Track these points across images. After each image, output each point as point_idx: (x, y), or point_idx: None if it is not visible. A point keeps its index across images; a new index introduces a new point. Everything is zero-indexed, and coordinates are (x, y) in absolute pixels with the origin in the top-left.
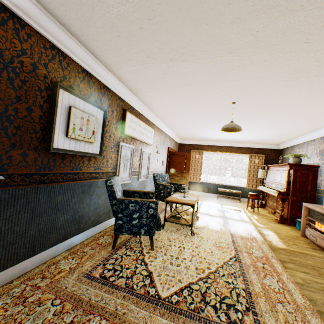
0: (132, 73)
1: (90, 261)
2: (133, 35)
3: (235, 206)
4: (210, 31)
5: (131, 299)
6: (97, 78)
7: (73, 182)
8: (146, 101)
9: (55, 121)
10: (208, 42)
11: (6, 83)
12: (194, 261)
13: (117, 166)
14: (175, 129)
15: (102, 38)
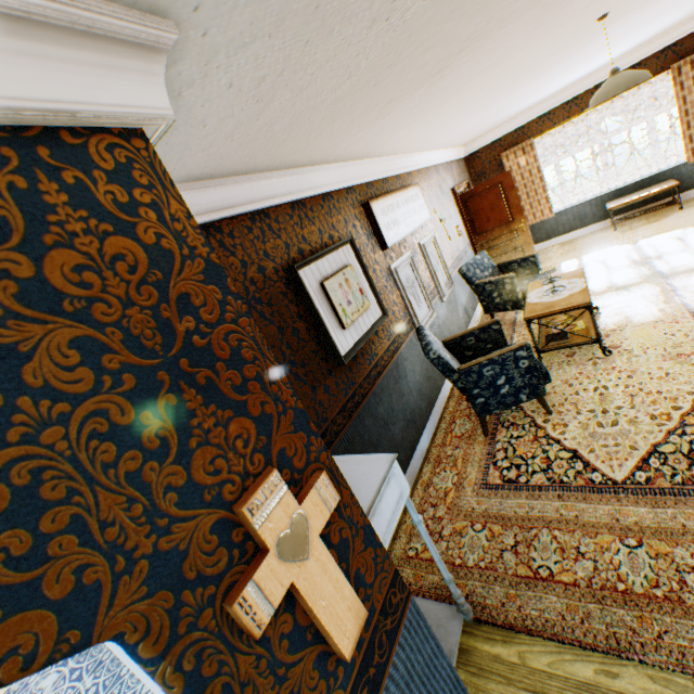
0: (357, 140)
1: (469, 466)
2: (359, 102)
3: (672, 228)
4: None
5: (571, 497)
6: (310, 196)
7: (379, 379)
8: (386, 151)
9: (323, 321)
10: None
11: (262, 323)
12: (640, 406)
13: (407, 309)
14: (450, 143)
15: (304, 144)
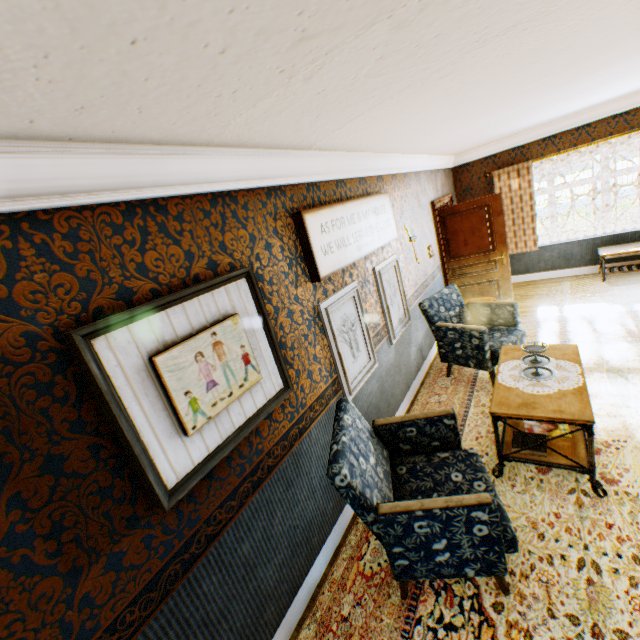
0: (268, 115)
1: None
2: None
3: None
4: None
5: None
6: (181, 194)
7: (256, 492)
8: (342, 144)
9: (135, 432)
10: None
11: None
12: None
13: (335, 364)
14: (438, 149)
15: (89, 91)
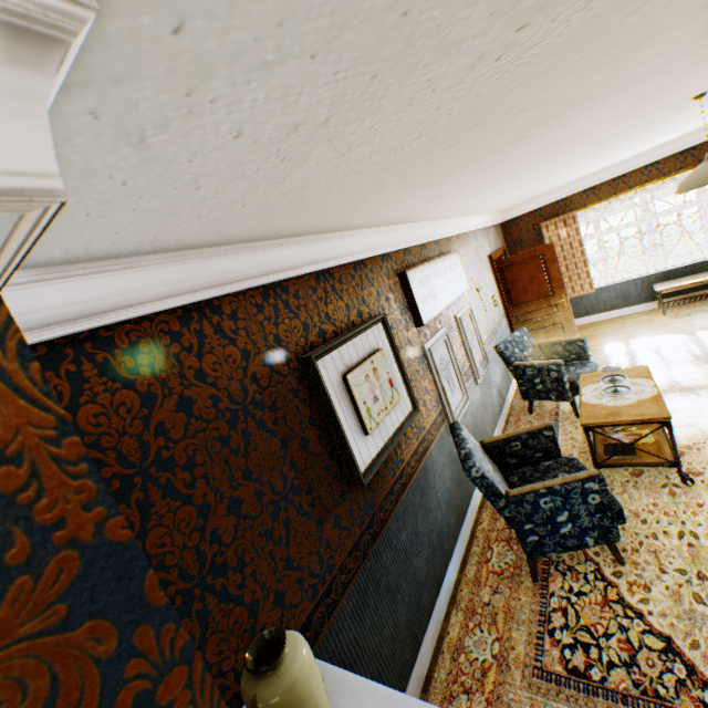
0: (403, 207)
1: (515, 628)
2: (419, 167)
3: None
4: (678, 31)
5: None
6: (339, 264)
7: (404, 493)
8: (428, 217)
9: (341, 426)
10: (658, 54)
11: (260, 436)
12: None
13: (440, 397)
14: (491, 209)
15: (341, 210)
